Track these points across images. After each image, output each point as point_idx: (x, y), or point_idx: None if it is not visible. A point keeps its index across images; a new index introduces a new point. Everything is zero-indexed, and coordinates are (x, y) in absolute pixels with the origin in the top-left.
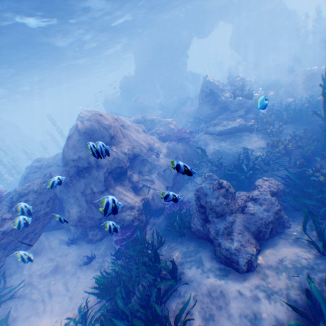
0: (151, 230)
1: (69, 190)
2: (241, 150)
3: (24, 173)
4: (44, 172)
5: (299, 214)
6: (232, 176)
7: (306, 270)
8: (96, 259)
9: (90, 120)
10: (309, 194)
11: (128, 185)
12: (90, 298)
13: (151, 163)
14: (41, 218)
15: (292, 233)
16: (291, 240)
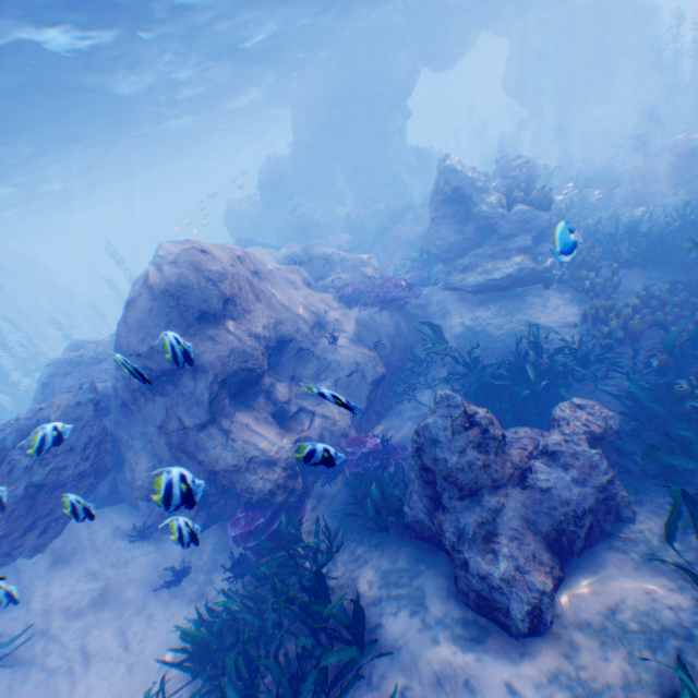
0: (314, 512)
1: (132, 420)
2: (524, 327)
3: (43, 377)
4: (86, 375)
5: (657, 487)
6: (501, 390)
7: (675, 640)
8: (192, 575)
9: (178, 264)
10: (681, 442)
11: (265, 409)
12: (174, 671)
13: (318, 357)
14: (67, 484)
15: (640, 537)
16: (637, 556)
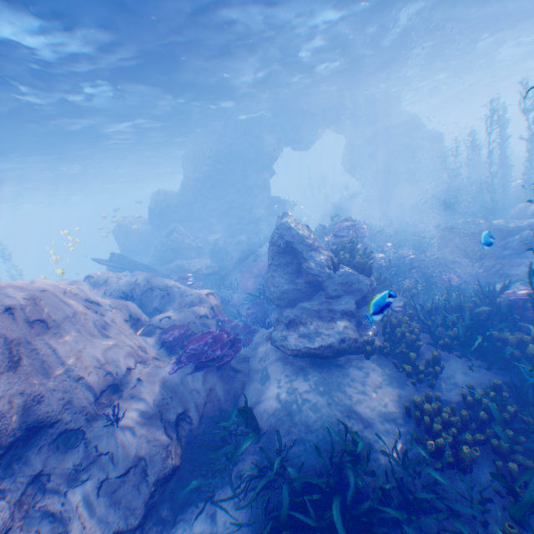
0: None
1: None
2: (343, 416)
3: None
4: None
5: None
6: None
7: None
8: None
9: None
10: None
11: None
12: None
13: (89, 442)
14: None
15: None
16: None
